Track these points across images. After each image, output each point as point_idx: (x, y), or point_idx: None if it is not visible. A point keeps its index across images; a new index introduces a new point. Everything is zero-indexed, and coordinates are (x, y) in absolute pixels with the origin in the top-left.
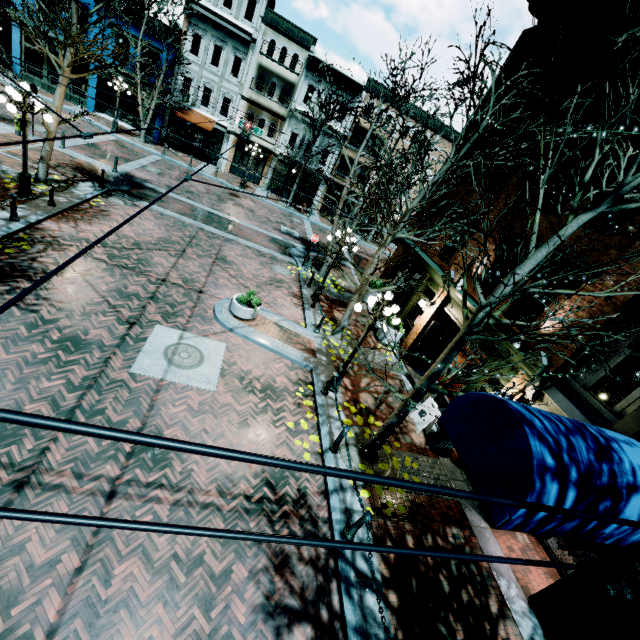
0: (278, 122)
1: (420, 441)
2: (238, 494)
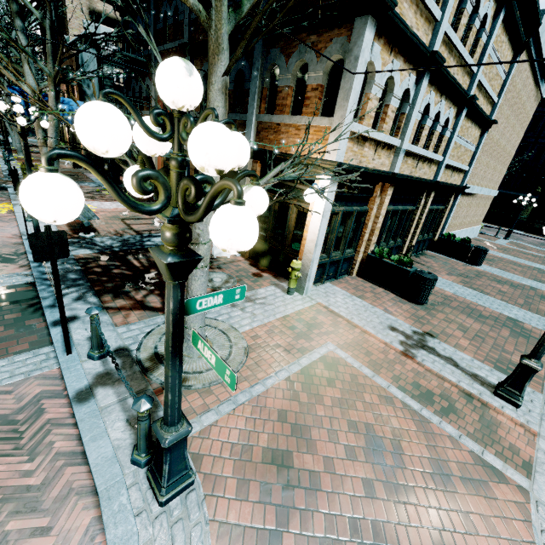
0: None
1: (68, 168)
2: None
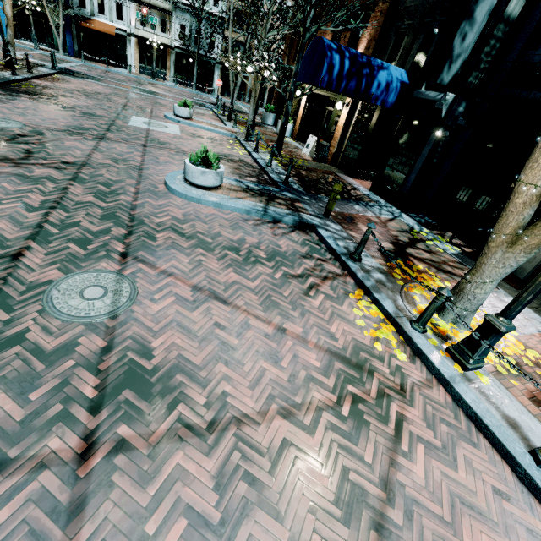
0: (166, 17)
1: (309, 159)
2: None
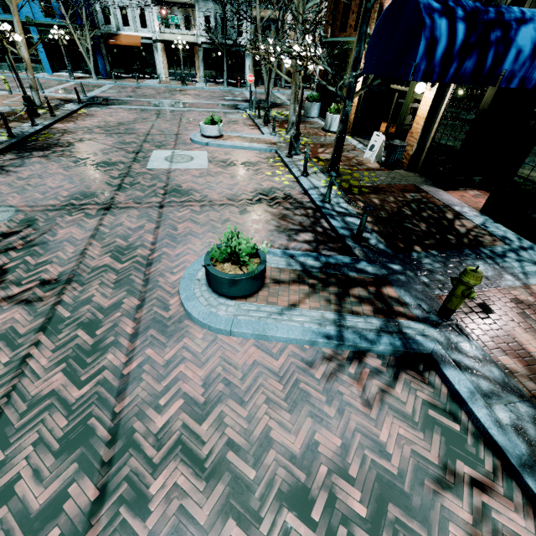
0: (189, 12)
1: (375, 166)
2: (242, 199)
